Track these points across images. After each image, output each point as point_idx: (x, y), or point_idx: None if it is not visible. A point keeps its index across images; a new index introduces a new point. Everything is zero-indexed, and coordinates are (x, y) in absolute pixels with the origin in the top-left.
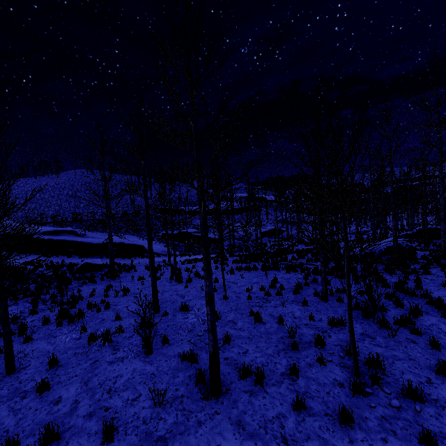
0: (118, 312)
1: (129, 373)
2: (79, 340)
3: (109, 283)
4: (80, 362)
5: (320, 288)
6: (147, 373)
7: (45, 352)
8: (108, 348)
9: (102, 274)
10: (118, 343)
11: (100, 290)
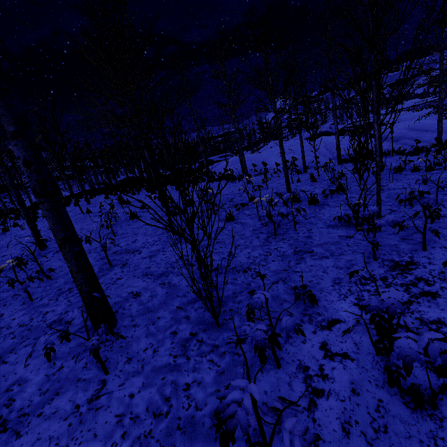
0: None
1: None
2: None
3: None
4: None
5: None
6: None
7: None
8: None
9: None
10: None
11: None
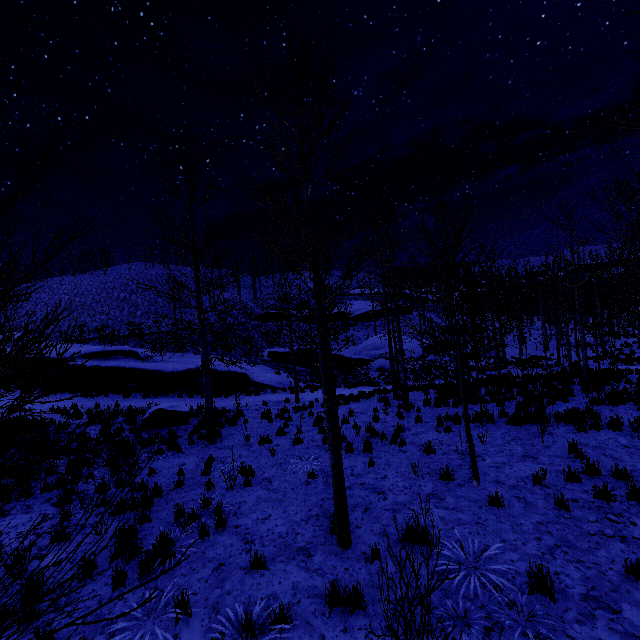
0: (250, 539)
1: None
2: None
3: (204, 451)
4: None
5: None
6: None
7: None
8: None
9: (190, 432)
10: None
11: (192, 471)
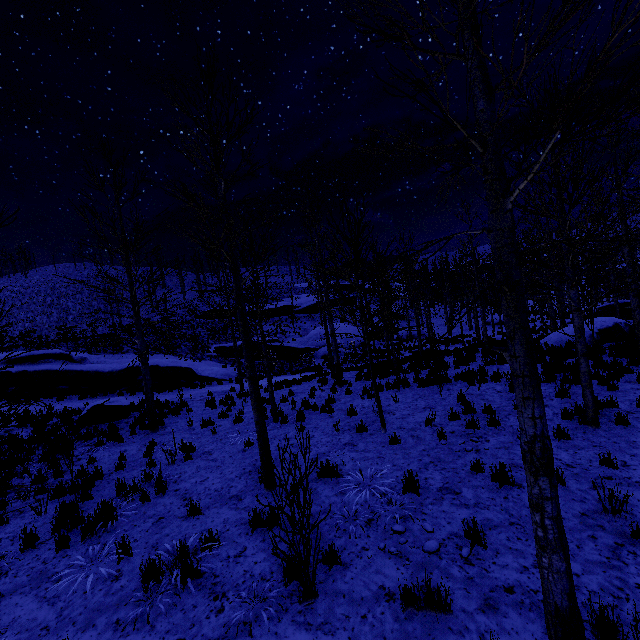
0: (188, 497)
1: None
2: (117, 581)
3: (147, 438)
4: None
5: (556, 403)
6: None
7: (37, 632)
8: (196, 594)
9: (131, 424)
10: (218, 578)
11: (133, 455)
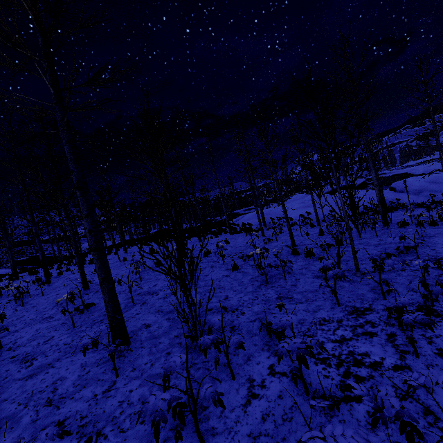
0: None
1: None
2: None
3: None
4: None
5: None
6: None
7: None
8: None
9: None
10: None
11: None
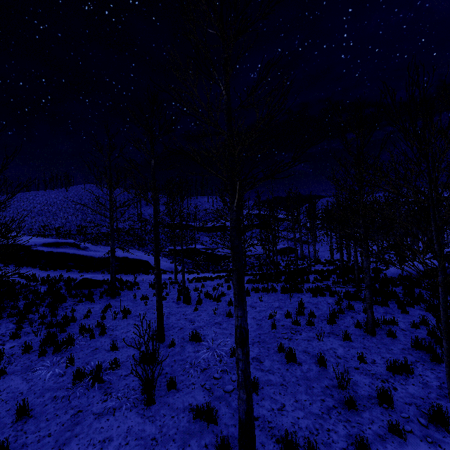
0: (115, 339)
1: (122, 435)
2: (62, 377)
3: (108, 302)
4: (58, 412)
5: (360, 317)
6: (146, 436)
7: (17, 394)
8: (97, 390)
9: (102, 292)
10: (111, 385)
11: (96, 311)
